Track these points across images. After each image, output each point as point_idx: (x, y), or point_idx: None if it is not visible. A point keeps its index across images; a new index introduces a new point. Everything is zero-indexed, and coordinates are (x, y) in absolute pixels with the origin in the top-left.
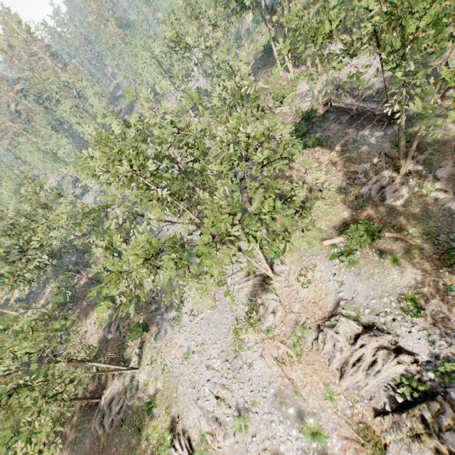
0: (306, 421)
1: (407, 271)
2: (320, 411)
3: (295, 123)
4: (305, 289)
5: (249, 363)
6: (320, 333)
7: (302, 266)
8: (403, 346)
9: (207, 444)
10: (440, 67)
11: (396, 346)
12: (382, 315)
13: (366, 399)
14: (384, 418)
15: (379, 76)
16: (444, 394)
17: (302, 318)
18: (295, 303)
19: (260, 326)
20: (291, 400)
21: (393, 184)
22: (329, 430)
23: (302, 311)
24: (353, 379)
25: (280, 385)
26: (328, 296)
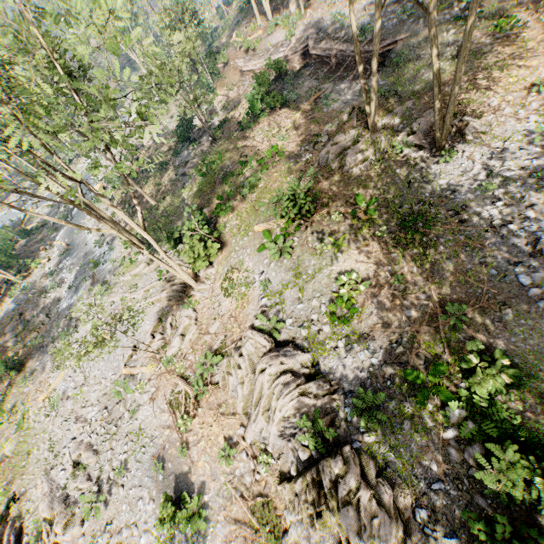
0: (183, 496)
1: (350, 260)
2: (210, 480)
3: (254, 73)
4: (228, 299)
5: (132, 410)
6: (226, 358)
7: (229, 266)
8: (323, 371)
9: (39, 540)
10: None
11: (312, 371)
12: (306, 325)
13: (273, 459)
14: (286, 487)
15: (367, 9)
16: (361, 445)
17: (217, 341)
18: (214, 321)
19: (161, 355)
20: (174, 464)
21: (359, 144)
22: (215, 509)
23: (220, 331)
24: (256, 427)
25: (164, 442)
26: (249, 304)
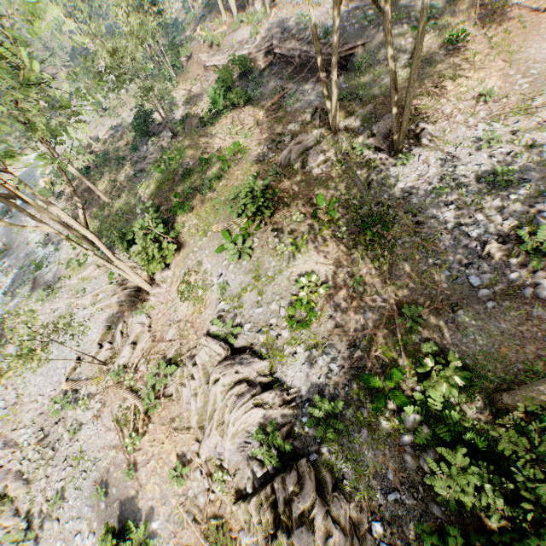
0: (127, 525)
1: (310, 261)
2: (160, 504)
3: (216, 67)
4: (185, 303)
5: (73, 430)
6: (179, 368)
7: (187, 268)
8: (281, 378)
9: None
10: (400, 4)
11: (270, 379)
12: (265, 331)
13: (229, 475)
14: (241, 506)
15: (330, 13)
16: (318, 456)
17: (172, 350)
18: (170, 327)
19: (109, 367)
20: (119, 489)
21: (321, 144)
22: (165, 537)
23: (176, 339)
24: (210, 442)
25: (109, 464)
26: (207, 309)
